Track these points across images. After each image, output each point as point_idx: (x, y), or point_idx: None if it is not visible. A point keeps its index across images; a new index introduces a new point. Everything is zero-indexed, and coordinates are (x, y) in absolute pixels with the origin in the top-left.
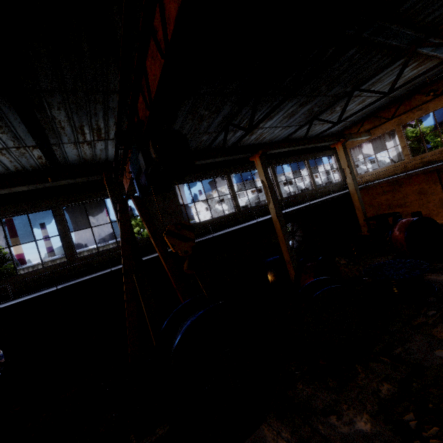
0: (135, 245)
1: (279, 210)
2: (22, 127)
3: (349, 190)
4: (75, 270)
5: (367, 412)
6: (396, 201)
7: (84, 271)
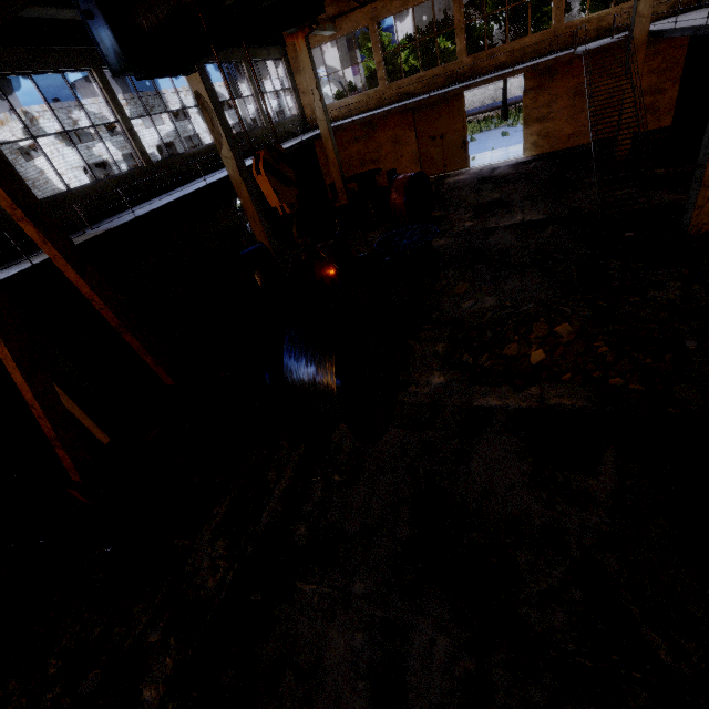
0: None
1: (242, 162)
2: None
3: (319, 132)
4: None
5: (436, 370)
6: (370, 155)
7: None
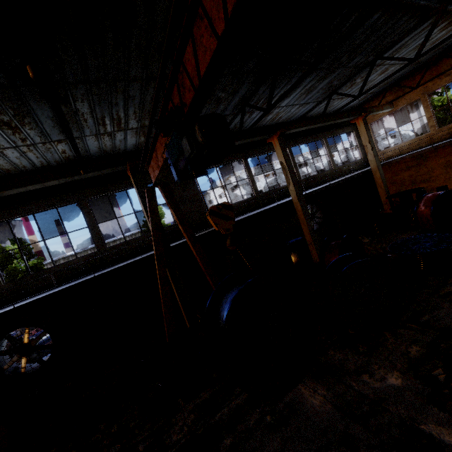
0: (162, 232)
1: (300, 192)
2: (48, 121)
3: (370, 168)
4: (105, 259)
5: (397, 370)
6: (421, 176)
7: (114, 260)
